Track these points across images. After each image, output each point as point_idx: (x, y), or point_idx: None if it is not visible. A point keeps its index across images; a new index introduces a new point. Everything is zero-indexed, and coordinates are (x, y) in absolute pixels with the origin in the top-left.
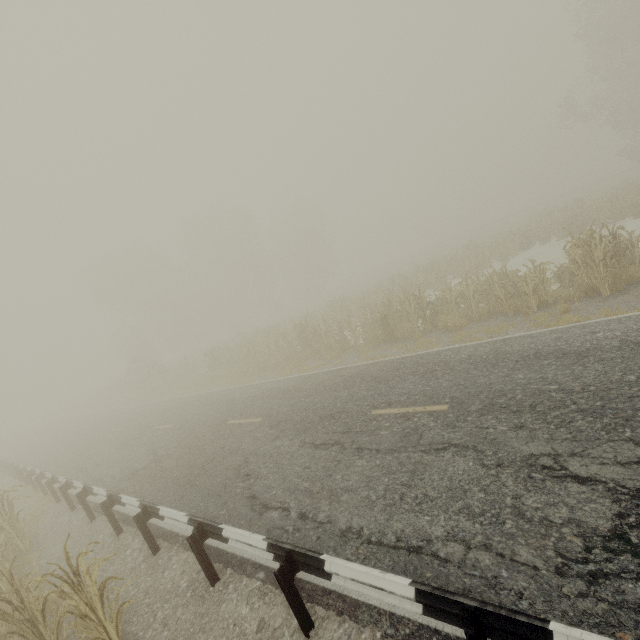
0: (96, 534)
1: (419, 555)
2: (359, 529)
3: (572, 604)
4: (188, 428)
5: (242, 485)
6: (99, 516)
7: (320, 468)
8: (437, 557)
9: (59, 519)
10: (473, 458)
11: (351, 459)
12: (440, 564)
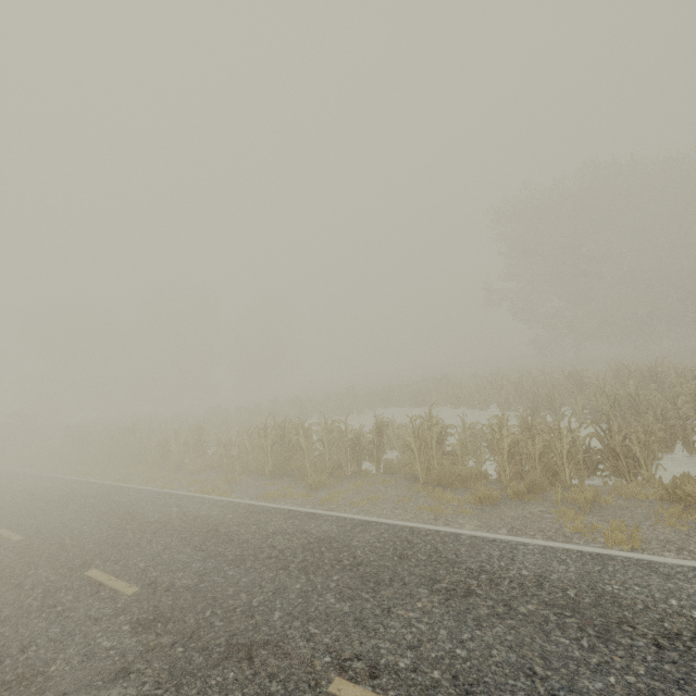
0: None
1: None
2: None
3: None
4: None
5: None
6: None
7: None
8: None
9: None
10: None
11: None
12: None
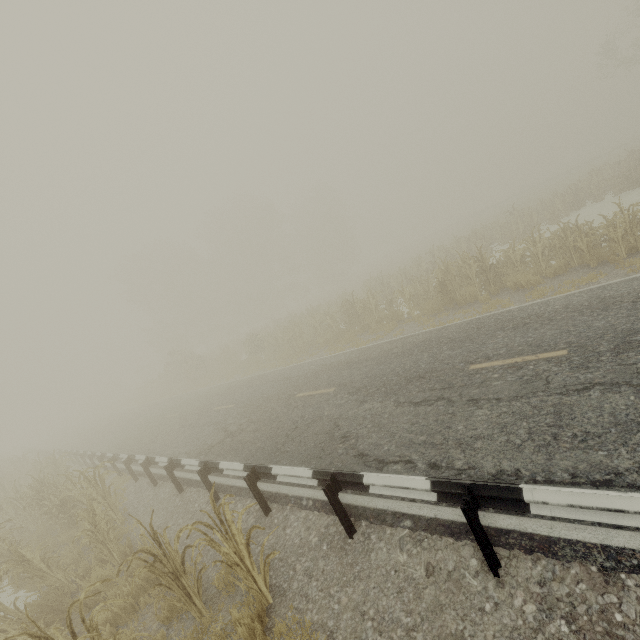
0: (190, 503)
1: (611, 488)
2: (515, 471)
3: None
4: (252, 405)
5: (343, 446)
6: (187, 488)
7: (432, 422)
8: (638, 488)
9: (143, 494)
10: (632, 392)
11: (467, 410)
12: None
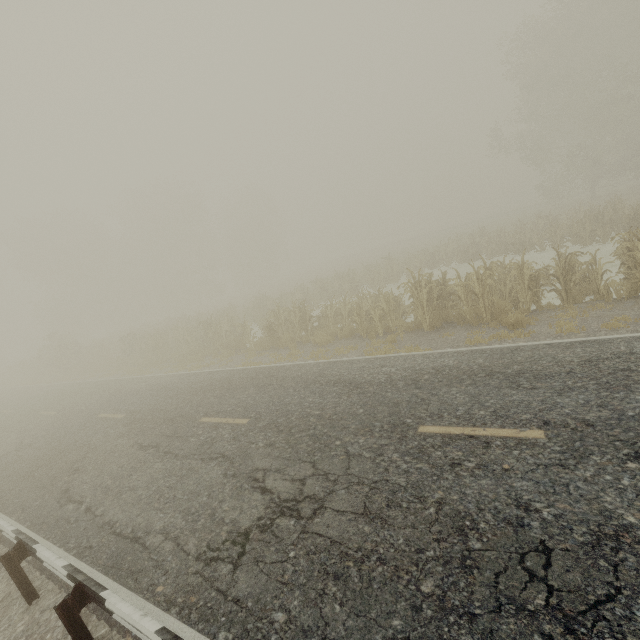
0: None
1: (135, 544)
2: (115, 522)
3: (186, 579)
4: (65, 417)
5: (66, 479)
6: None
7: (129, 468)
8: (144, 545)
9: None
10: (224, 468)
11: (154, 462)
12: (141, 551)
